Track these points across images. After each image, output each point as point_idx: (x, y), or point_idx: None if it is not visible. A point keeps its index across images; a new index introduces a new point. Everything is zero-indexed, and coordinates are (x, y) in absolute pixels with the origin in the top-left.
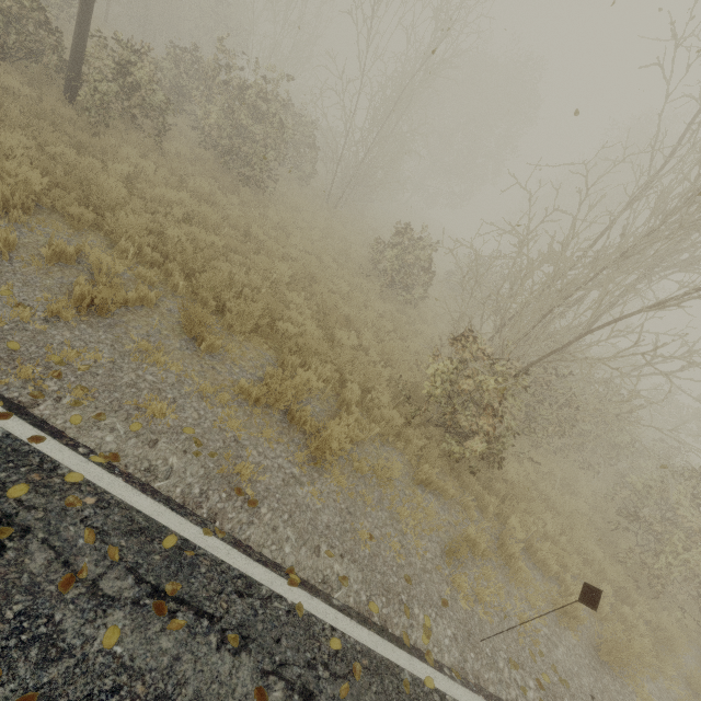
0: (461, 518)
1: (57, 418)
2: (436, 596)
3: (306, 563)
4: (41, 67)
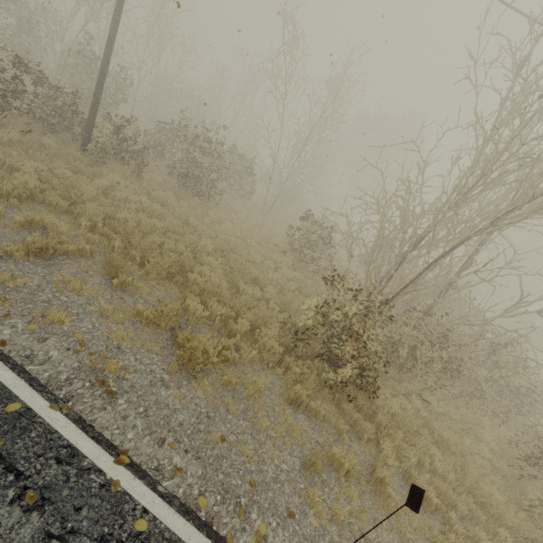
0: (332, 440)
1: None
2: (283, 506)
3: (144, 450)
4: (70, 134)
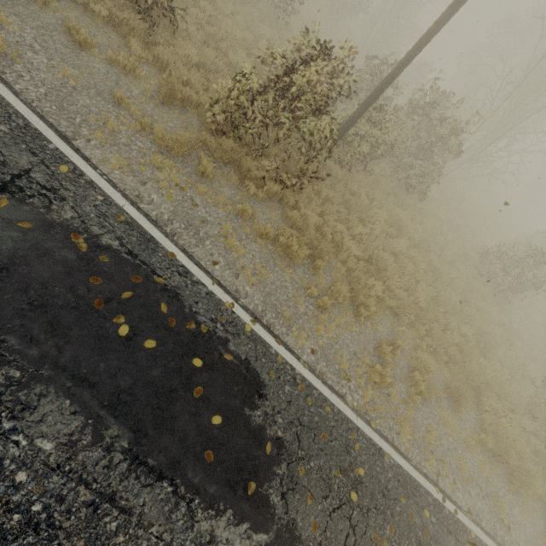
0: None
1: (445, 487)
2: None
3: None
4: None
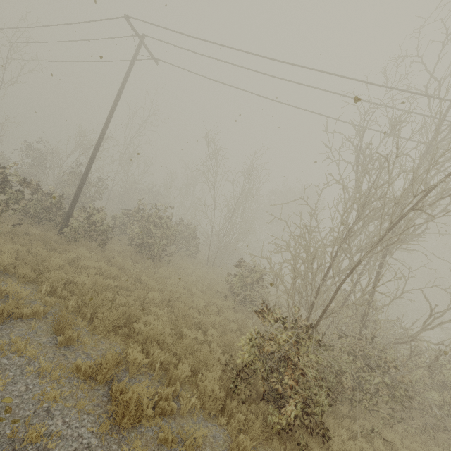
0: None
1: None
2: None
3: None
4: (52, 223)
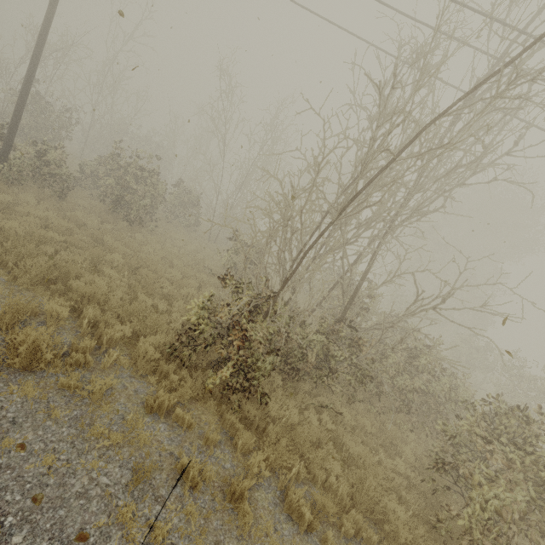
0: (194, 452)
1: None
2: (75, 527)
3: None
4: None
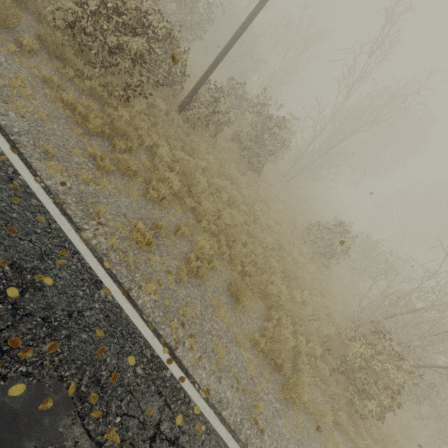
0: None
1: (184, 359)
2: None
3: None
4: (171, 91)
